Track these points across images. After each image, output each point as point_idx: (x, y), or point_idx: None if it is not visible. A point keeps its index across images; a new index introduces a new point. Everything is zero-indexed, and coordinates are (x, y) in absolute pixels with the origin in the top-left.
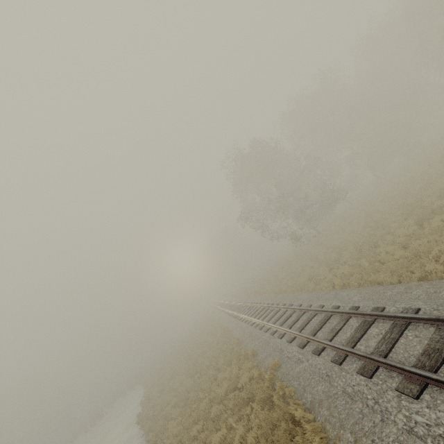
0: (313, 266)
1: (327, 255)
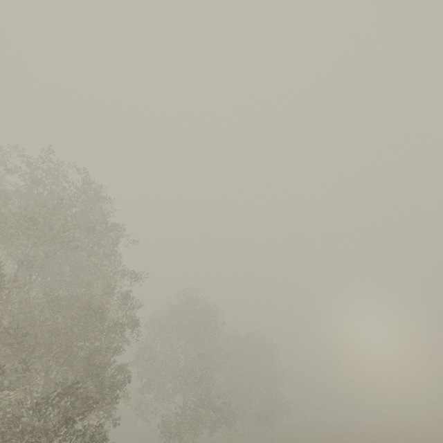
0: None
1: None
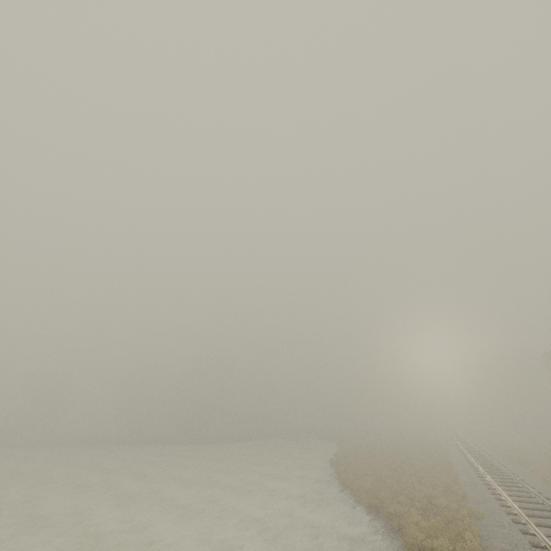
0: None
1: None
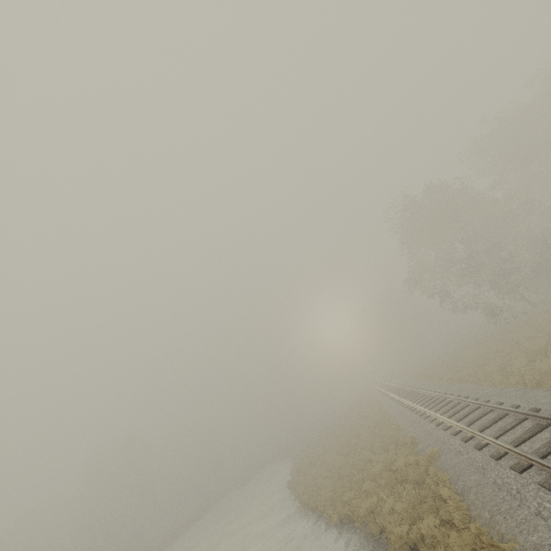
0: (509, 354)
1: (532, 341)
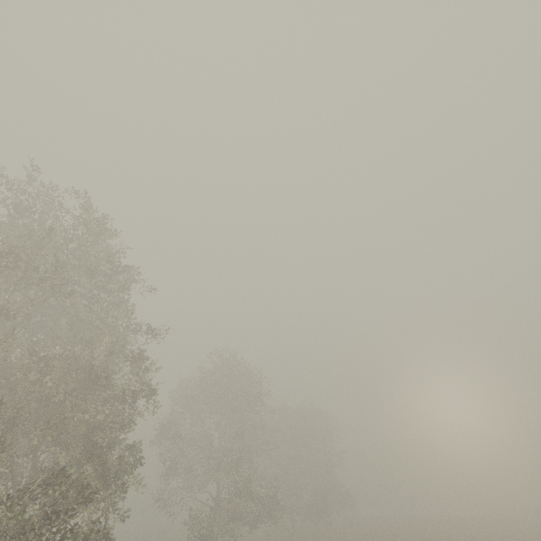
0: None
1: None
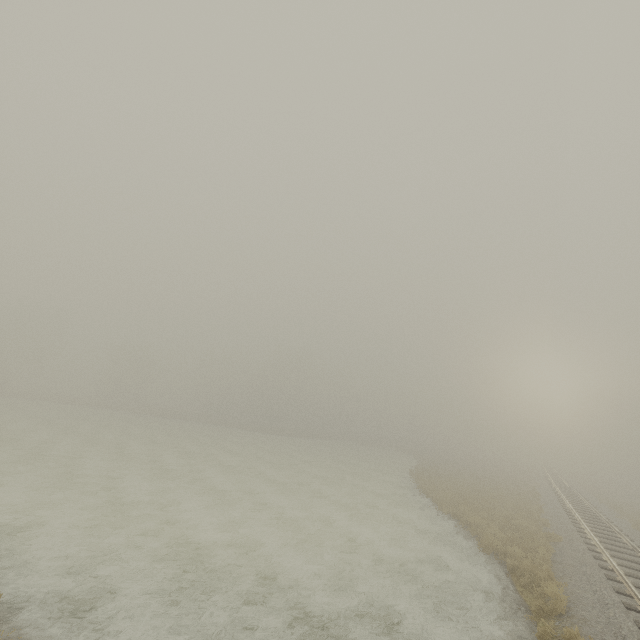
0: None
1: None
